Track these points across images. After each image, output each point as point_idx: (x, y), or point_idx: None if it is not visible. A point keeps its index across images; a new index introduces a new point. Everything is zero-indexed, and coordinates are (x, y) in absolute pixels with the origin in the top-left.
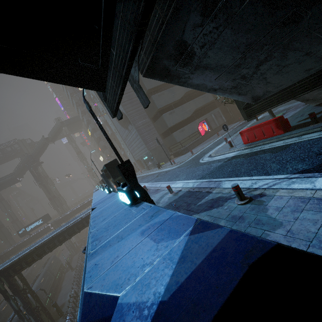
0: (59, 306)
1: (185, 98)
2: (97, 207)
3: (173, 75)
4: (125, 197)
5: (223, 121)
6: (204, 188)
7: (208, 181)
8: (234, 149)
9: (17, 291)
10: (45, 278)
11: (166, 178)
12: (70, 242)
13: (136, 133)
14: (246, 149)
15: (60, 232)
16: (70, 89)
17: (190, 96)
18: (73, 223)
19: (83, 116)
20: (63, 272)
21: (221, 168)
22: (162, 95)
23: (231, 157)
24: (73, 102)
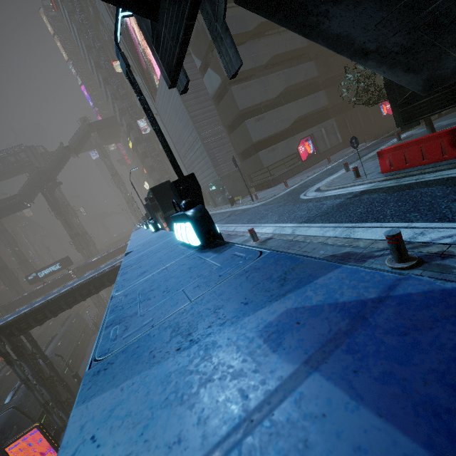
0: (82, 377)
1: (284, 97)
2: (134, 251)
3: (296, 3)
4: (190, 231)
5: (337, 141)
6: (315, 237)
7: (320, 226)
8: (364, 180)
9: (24, 355)
10: (63, 341)
11: (244, 219)
12: (98, 297)
13: (201, 148)
14: (386, 180)
15: (82, 283)
16: (102, 70)
17: (291, 96)
18: (102, 273)
19: (121, 118)
20: (89, 335)
21: (342, 207)
22: (247, 88)
23: (360, 192)
24: (107, 93)
